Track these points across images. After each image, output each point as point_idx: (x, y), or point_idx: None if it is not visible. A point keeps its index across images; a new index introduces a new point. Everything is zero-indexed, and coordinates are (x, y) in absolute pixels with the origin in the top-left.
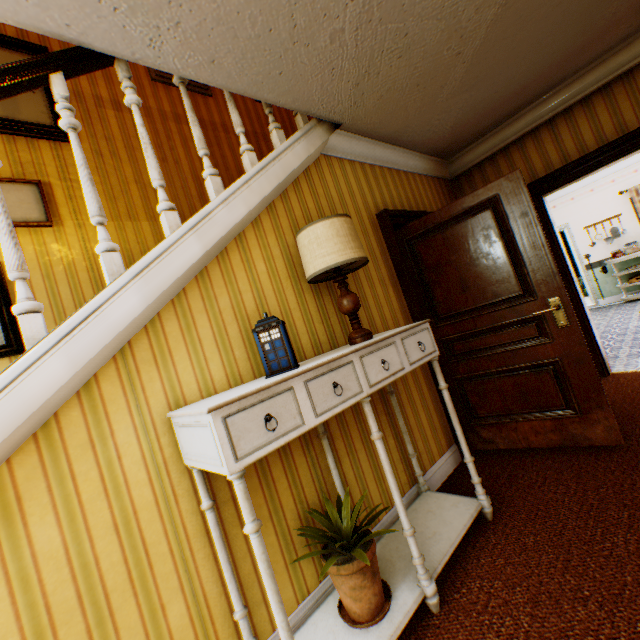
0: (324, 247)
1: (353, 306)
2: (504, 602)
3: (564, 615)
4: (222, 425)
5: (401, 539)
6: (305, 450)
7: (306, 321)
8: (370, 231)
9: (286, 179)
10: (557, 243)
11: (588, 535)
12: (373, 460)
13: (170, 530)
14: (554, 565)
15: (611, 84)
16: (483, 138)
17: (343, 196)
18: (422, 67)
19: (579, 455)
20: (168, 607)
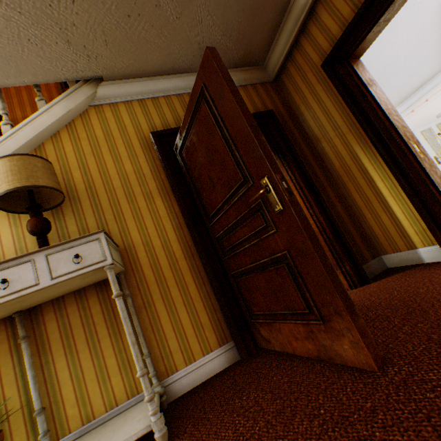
0: None
1: (31, 229)
2: None
3: None
4: None
5: None
6: (14, 352)
7: None
8: (141, 154)
9: (39, 136)
10: (377, 105)
11: None
12: (99, 359)
13: None
14: None
15: None
16: (279, 29)
17: (111, 132)
18: None
19: (317, 378)
20: None
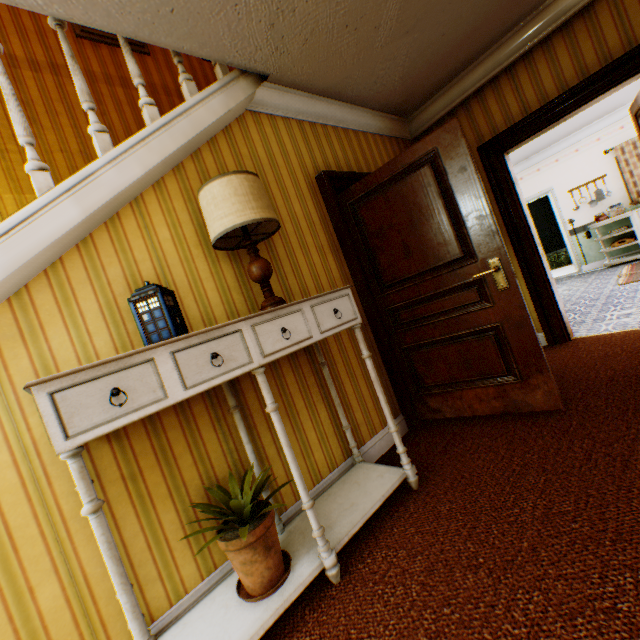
0: (221, 208)
1: (262, 273)
2: (402, 571)
3: (453, 583)
4: (48, 401)
5: (320, 511)
6: (216, 426)
7: (221, 292)
8: (307, 195)
9: (197, 137)
10: (519, 204)
11: (501, 501)
12: (301, 433)
13: (41, 512)
14: (460, 533)
15: (572, 21)
16: (442, 91)
17: (274, 157)
18: (345, 2)
19: (517, 421)
20: (38, 589)
